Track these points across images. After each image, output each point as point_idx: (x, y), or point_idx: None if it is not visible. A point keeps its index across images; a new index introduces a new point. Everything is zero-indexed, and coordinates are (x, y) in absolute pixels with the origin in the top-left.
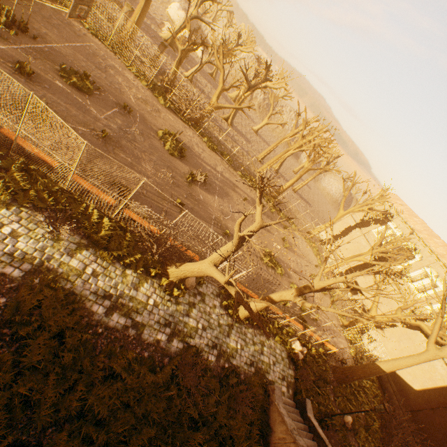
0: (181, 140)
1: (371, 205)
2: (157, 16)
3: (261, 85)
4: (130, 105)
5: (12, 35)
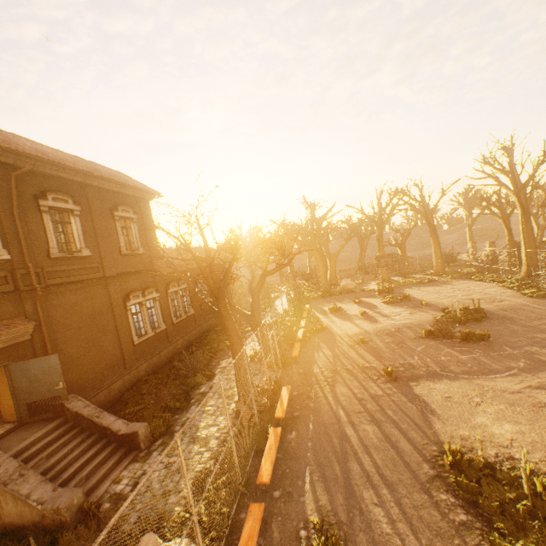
0: (504, 315)
1: None
2: None
3: None
4: (439, 303)
5: (377, 295)
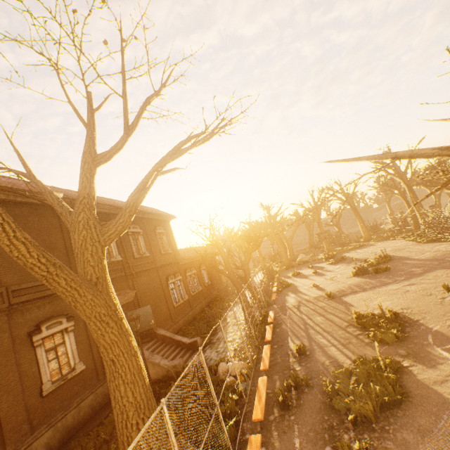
0: (403, 256)
1: None
2: None
3: None
4: (364, 257)
5: (324, 261)
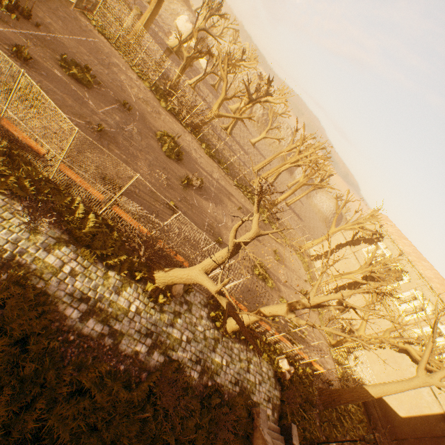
0: (180, 144)
1: (363, 224)
2: (165, 25)
3: (262, 99)
4: (130, 104)
5: (13, 19)
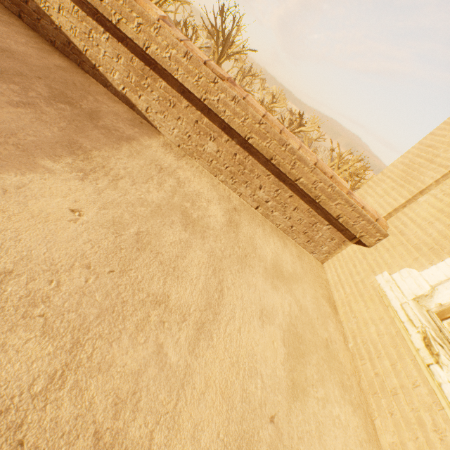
0: None
1: None
2: None
3: (296, 130)
4: None
5: None
